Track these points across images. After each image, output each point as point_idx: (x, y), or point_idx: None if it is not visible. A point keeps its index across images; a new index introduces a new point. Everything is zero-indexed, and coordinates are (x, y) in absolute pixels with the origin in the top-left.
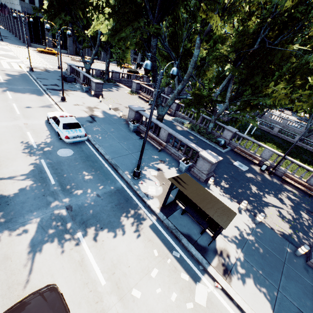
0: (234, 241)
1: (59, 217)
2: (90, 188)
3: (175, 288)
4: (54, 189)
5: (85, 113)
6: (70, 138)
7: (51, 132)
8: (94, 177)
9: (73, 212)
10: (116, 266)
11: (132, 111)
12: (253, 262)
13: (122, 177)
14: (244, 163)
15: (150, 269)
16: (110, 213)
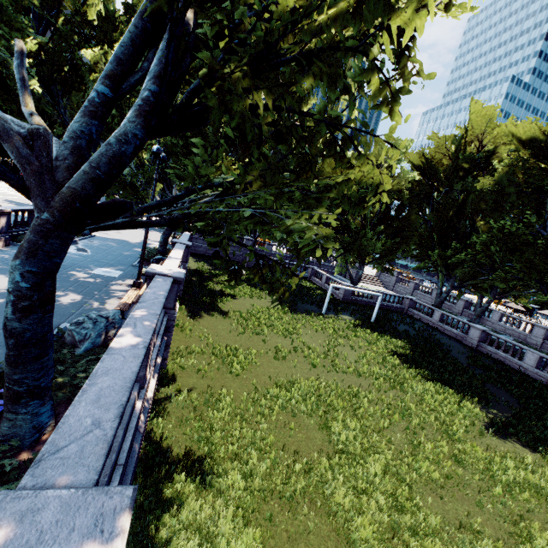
0: None
1: None
2: None
3: None
4: None
5: None
6: None
7: None
8: None
9: None
10: None
11: None
12: None
13: None
14: (131, 276)
15: None
16: None
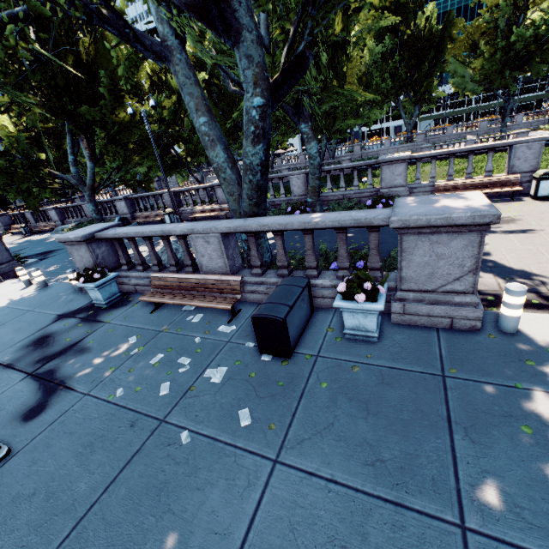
0: None
1: None
2: None
3: None
4: None
5: None
6: None
7: None
8: None
9: None
10: None
11: None
12: None
13: None
14: None
15: None
16: None
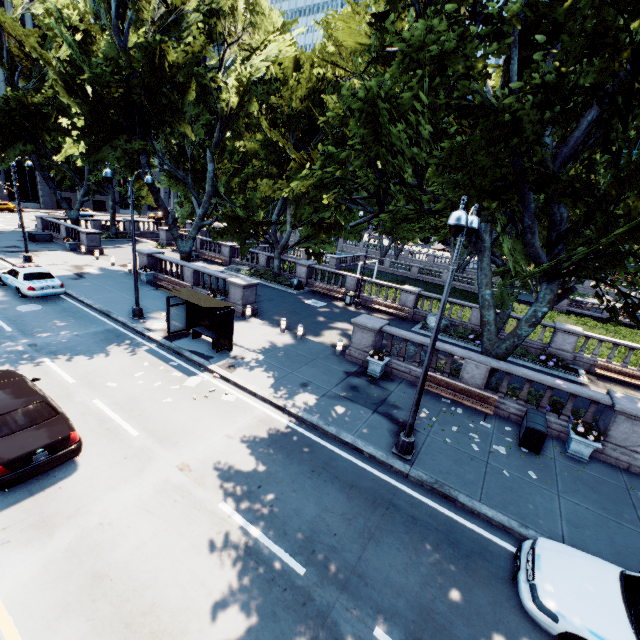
0: (258, 351)
1: (19, 351)
2: (66, 331)
3: (162, 380)
4: (11, 334)
5: (67, 271)
6: (36, 289)
7: (7, 292)
8: (73, 323)
9: (38, 347)
10: (91, 373)
11: (143, 256)
12: (272, 361)
13: (117, 321)
14: (324, 300)
15: (135, 373)
16: (92, 345)
